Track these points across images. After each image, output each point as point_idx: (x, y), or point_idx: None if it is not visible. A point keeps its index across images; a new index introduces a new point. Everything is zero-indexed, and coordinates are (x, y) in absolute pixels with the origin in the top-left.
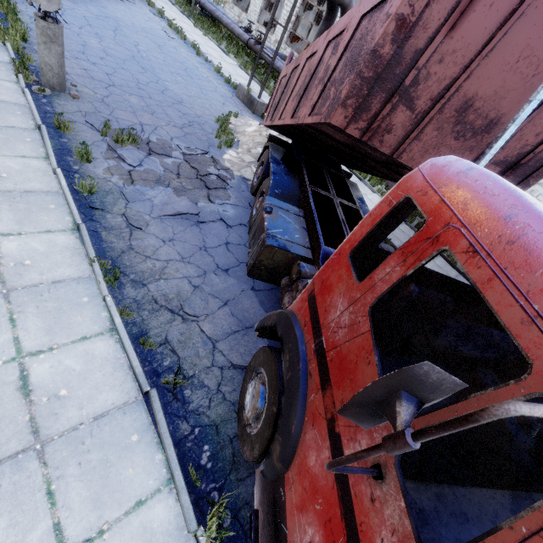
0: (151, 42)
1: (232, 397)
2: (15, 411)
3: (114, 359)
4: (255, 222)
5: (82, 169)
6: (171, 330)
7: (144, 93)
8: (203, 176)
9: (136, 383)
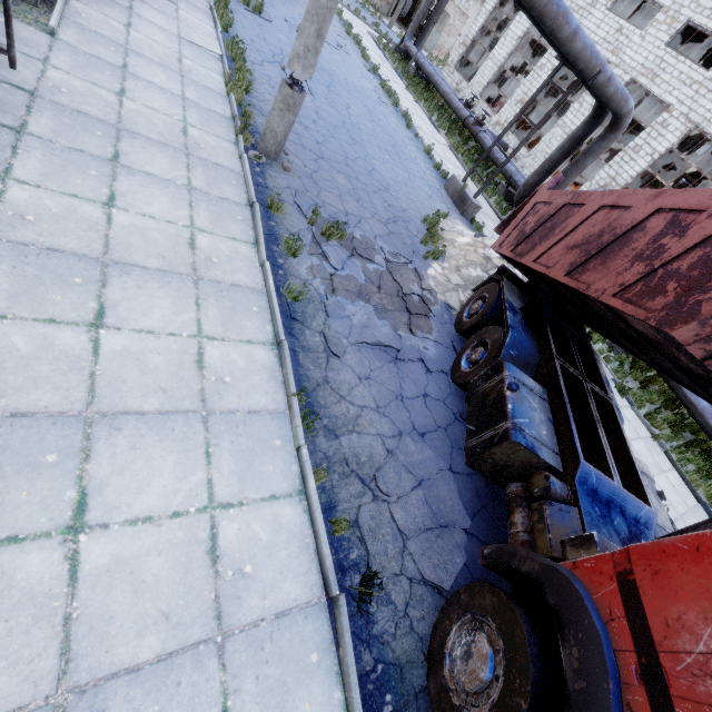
0: (362, 106)
1: (420, 628)
2: (203, 582)
3: (301, 535)
4: (485, 392)
5: (286, 264)
6: (363, 510)
7: (352, 172)
8: (406, 294)
9: (320, 576)
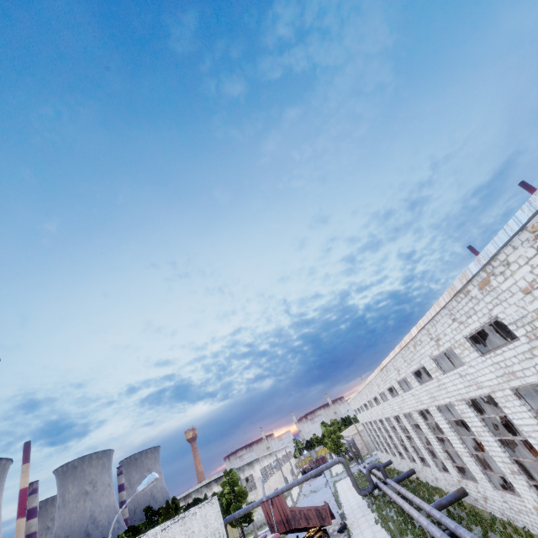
0: None
1: None
2: None
3: None
4: None
5: None
6: None
7: None
8: None
9: None
